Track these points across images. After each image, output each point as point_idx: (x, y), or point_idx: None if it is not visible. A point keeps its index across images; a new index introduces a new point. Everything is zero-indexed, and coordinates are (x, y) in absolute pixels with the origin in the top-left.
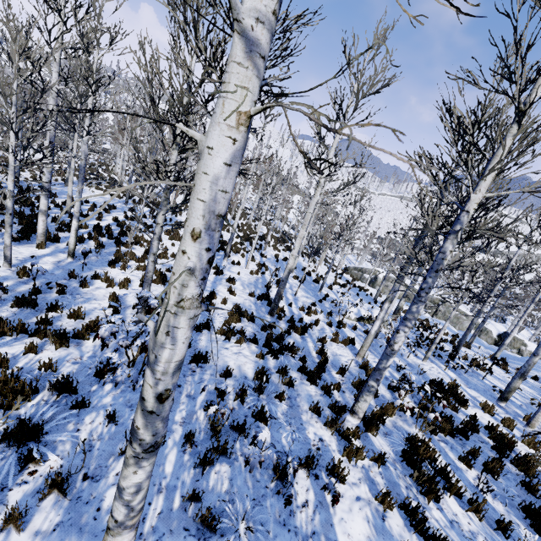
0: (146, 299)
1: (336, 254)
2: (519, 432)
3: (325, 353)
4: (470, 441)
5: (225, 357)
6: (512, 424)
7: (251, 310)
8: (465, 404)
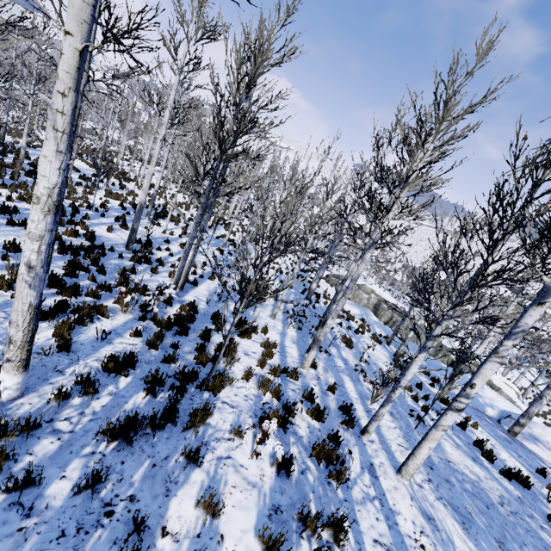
0: None
1: (250, 226)
2: (278, 364)
3: (123, 266)
4: (183, 339)
5: (4, 237)
6: (268, 352)
7: (110, 241)
8: (242, 334)
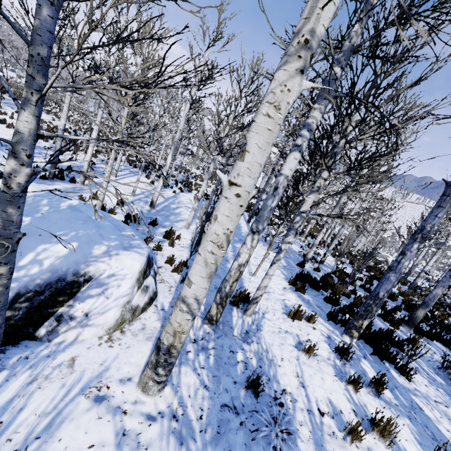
0: (427, 273)
1: None
2: None
3: None
4: None
5: None
6: None
7: None
8: None
